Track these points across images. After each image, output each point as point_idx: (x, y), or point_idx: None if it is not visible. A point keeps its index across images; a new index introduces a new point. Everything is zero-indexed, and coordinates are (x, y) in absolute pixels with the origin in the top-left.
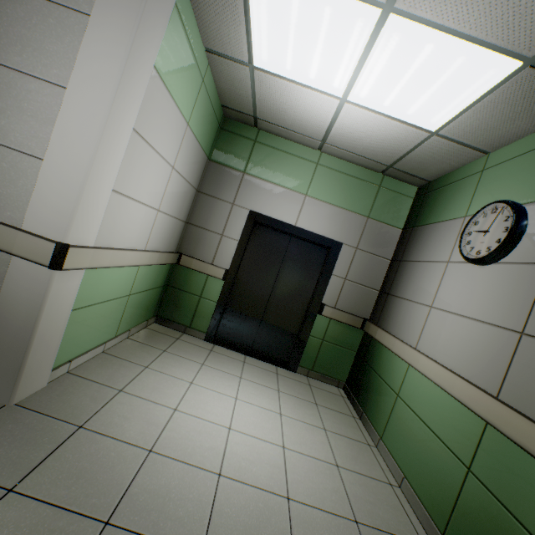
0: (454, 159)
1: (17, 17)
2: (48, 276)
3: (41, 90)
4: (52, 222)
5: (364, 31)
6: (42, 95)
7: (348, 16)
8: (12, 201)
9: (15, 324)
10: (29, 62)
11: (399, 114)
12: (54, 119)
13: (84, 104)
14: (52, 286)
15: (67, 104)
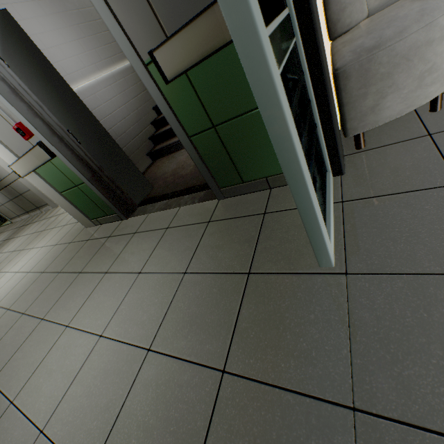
0: None
1: None
2: (24, 179)
3: None
4: (8, 168)
5: None
6: None
7: None
8: (4, 169)
9: (37, 192)
10: None
11: None
12: None
13: None
14: (28, 180)
15: None
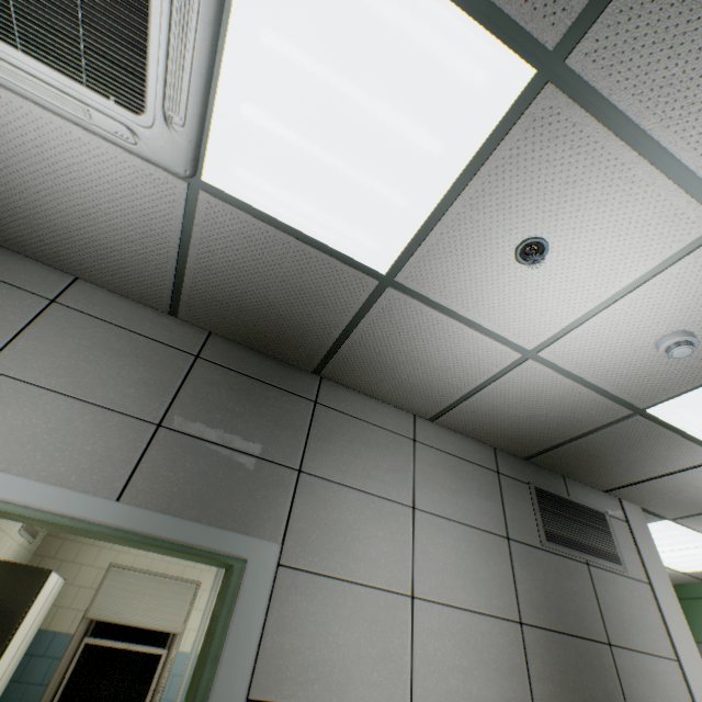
0: (678, 580)
1: (619, 596)
2: None
3: (665, 668)
4: None
5: (699, 544)
6: (669, 674)
7: (698, 540)
8: None
9: None
10: (645, 639)
11: (669, 564)
12: (687, 698)
13: (696, 674)
14: None
15: (689, 678)
